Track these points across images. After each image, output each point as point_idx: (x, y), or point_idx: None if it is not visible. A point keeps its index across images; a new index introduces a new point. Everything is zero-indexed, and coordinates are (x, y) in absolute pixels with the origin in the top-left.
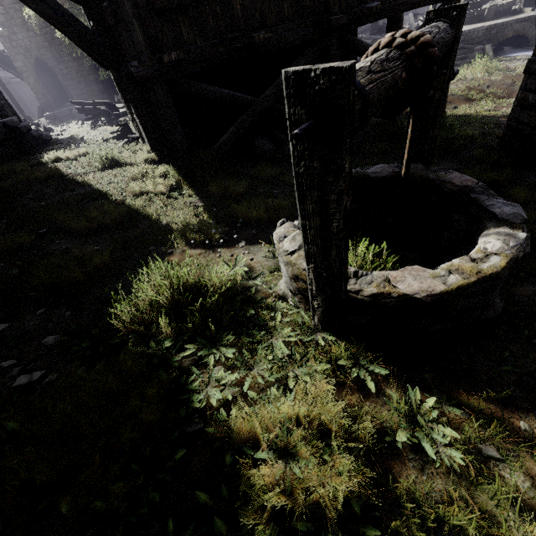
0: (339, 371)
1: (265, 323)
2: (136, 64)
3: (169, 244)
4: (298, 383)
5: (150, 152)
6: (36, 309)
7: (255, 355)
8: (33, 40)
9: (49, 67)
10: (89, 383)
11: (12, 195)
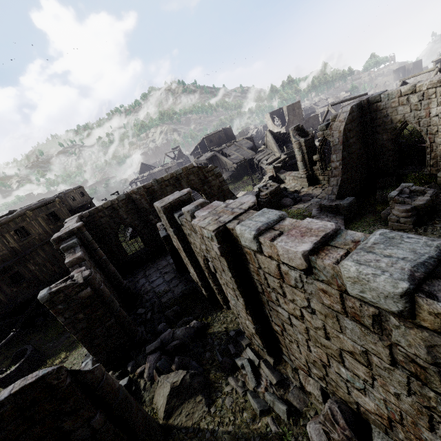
0: None
1: None
2: None
3: None
4: None
5: None
6: None
7: None
8: None
9: None
10: None
11: None
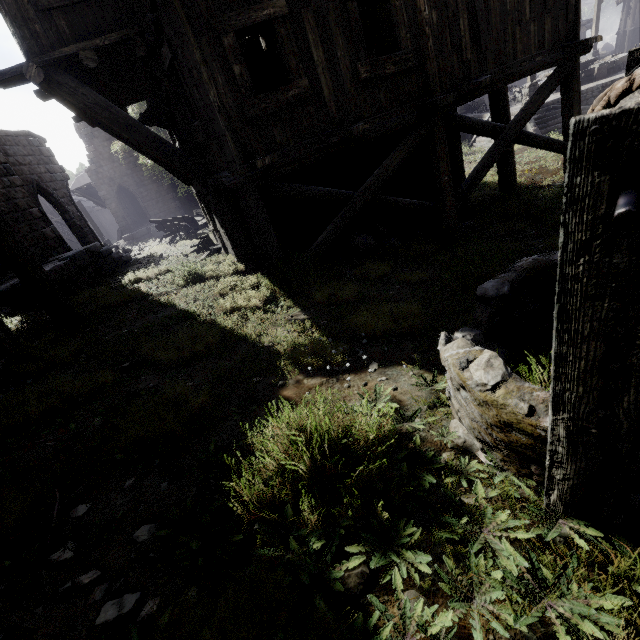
0: (638, 606)
1: (459, 501)
2: (227, 174)
3: (278, 374)
4: (569, 633)
5: (234, 262)
6: (123, 478)
7: (468, 568)
8: (118, 170)
9: (130, 192)
10: (214, 633)
11: (92, 324)
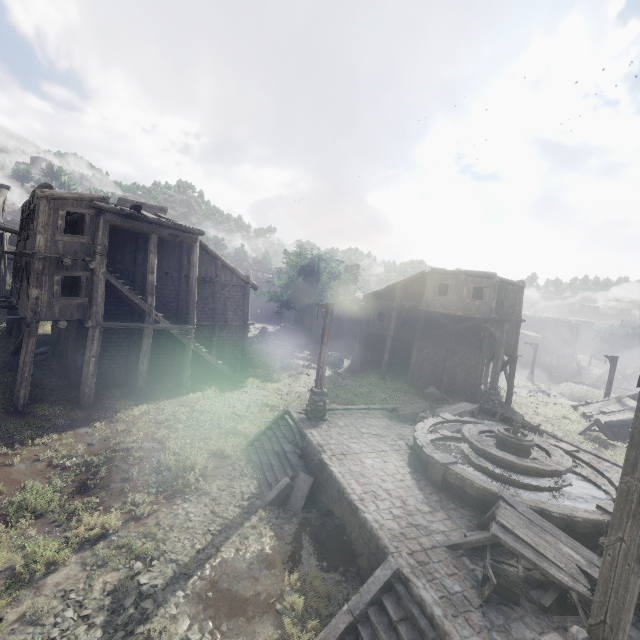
0: None
1: None
2: None
3: None
4: None
5: None
6: None
7: None
8: None
9: None
10: None
11: None
